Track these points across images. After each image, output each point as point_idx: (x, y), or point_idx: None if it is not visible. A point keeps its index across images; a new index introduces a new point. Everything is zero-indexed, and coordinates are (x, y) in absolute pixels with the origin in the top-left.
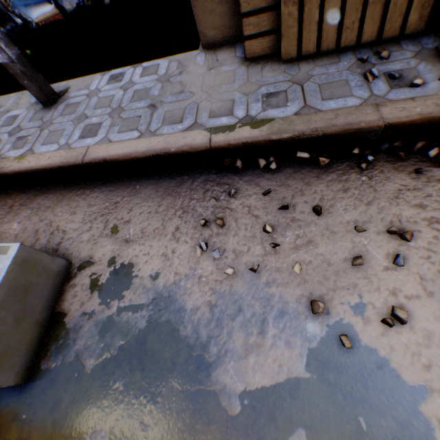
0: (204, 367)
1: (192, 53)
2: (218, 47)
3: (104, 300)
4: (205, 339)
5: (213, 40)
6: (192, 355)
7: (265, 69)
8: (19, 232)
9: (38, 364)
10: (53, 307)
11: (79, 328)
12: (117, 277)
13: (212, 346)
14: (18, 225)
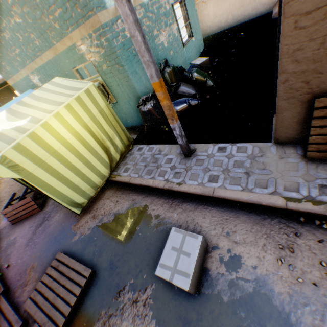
0: (288, 324)
1: (267, 144)
2: (284, 144)
3: (227, 269)
4: (287, 310)
5: (282, 141)
6: (280, 315)
7: (318, 167)
8: (177, 219)
9: (199, 288)
10: (203, 264)
11: (217, 279)
12: (233, 260)
13: (292, 315)
14: (176, 215)
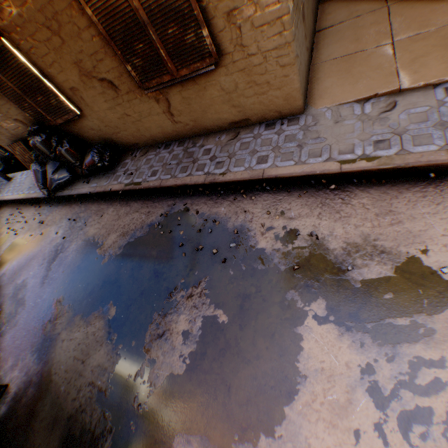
0: None
1: None
2: None
3: None
4: None
5: None
6: None
7: None
8: None
9: None
10: None
11: None
12: None
13: None
14: None
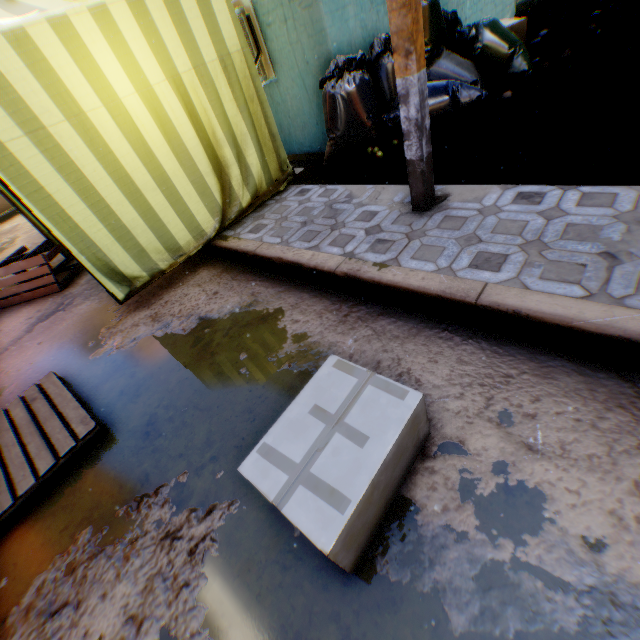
0: None
1: None
2: None
3: (484, 524)
4: None
5: None
6: None
7: None
8: (353, 352)
9: (371, 557)
10: (400, 486)
11: (439, 545)
12: (510, 499)
13: None
14: (353, 342)
